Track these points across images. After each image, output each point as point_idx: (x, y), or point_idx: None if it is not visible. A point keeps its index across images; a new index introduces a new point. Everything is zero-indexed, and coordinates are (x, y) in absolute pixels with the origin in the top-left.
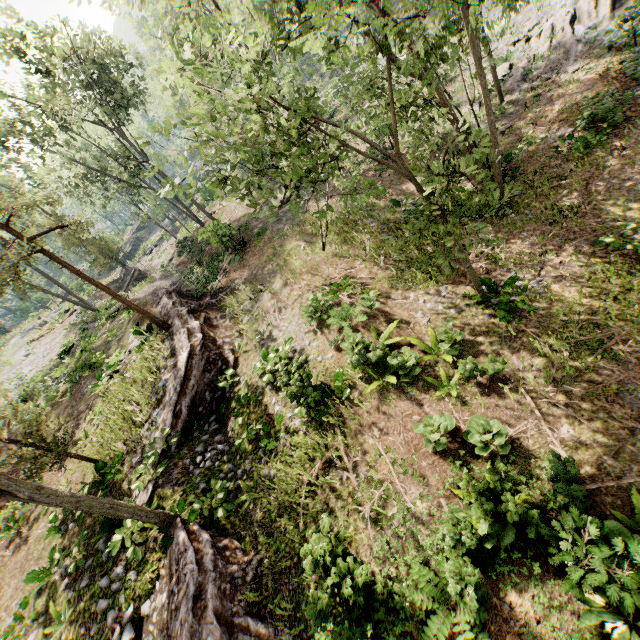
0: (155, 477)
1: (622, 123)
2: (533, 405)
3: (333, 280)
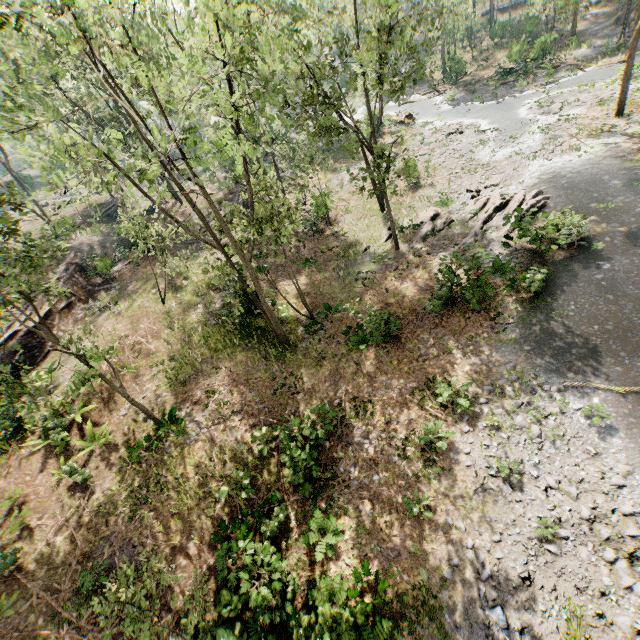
0: None
1: (393, 342)
2: (68, 514)
3: (125, 339)
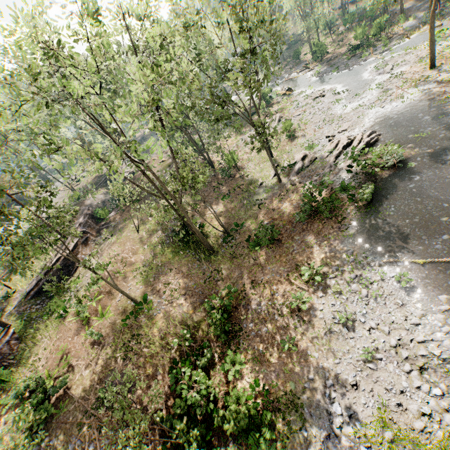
0: (15, 306)
1: (277, 243)
2: (91, 358)
3: (117, 256)
